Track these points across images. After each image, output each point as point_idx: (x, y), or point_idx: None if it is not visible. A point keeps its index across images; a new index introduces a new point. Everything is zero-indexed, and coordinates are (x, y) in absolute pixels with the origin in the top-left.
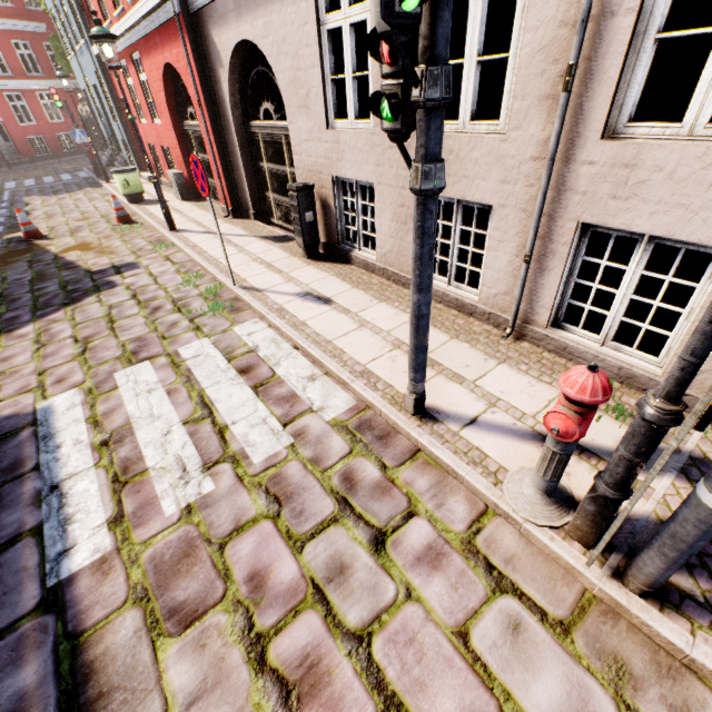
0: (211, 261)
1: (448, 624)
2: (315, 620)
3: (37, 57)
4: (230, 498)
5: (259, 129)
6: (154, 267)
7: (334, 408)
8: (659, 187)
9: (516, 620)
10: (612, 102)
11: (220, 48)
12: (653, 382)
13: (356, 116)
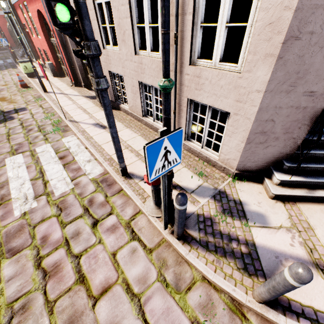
0: (59, 108)
1: (110, 251)
2: (63, 251)
3: None
4: (42, 209)
5: None
6: (33, 110)
7: (94, 173)
8: (208, 86)
9: (135, 249)
10: (191, 50)
11: None
12: (216, 162)
13: (113, 44)
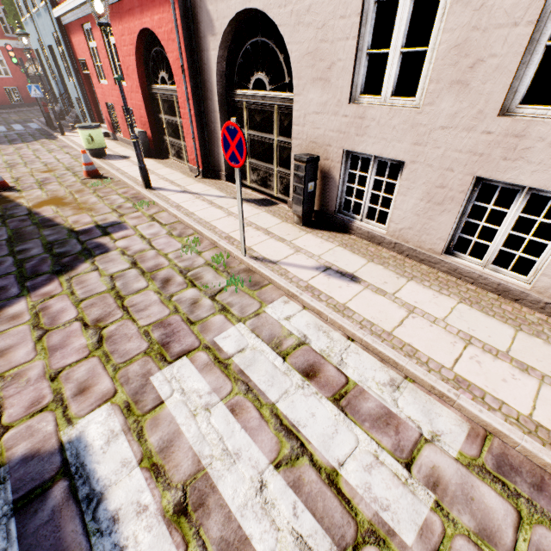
0: (204, 225)
1: None
2: None
3: None
4: None
5: (246, 98)
6: (142, 228)
7: (449, 435)
8: None
9: None
10: None
11: (215, 16)
12: None
13: (392, 92)
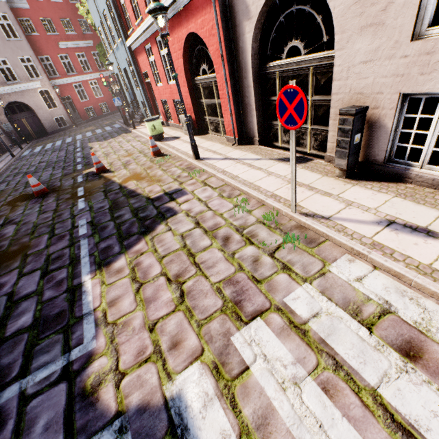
0: (249, 186)
1: None
2: None
3: (88, 61)
4: None
5: (279, 67)
6: (198, 192)
7: None
8: None
9: None
10: None
11: (250, 1)
12: None
13: None
